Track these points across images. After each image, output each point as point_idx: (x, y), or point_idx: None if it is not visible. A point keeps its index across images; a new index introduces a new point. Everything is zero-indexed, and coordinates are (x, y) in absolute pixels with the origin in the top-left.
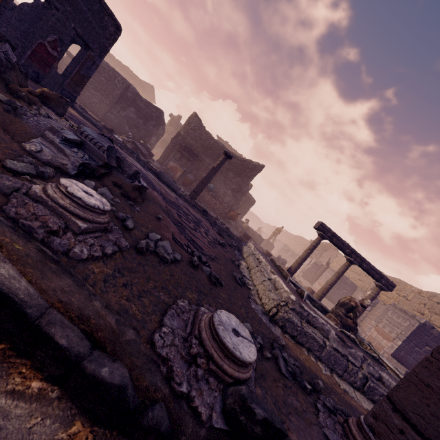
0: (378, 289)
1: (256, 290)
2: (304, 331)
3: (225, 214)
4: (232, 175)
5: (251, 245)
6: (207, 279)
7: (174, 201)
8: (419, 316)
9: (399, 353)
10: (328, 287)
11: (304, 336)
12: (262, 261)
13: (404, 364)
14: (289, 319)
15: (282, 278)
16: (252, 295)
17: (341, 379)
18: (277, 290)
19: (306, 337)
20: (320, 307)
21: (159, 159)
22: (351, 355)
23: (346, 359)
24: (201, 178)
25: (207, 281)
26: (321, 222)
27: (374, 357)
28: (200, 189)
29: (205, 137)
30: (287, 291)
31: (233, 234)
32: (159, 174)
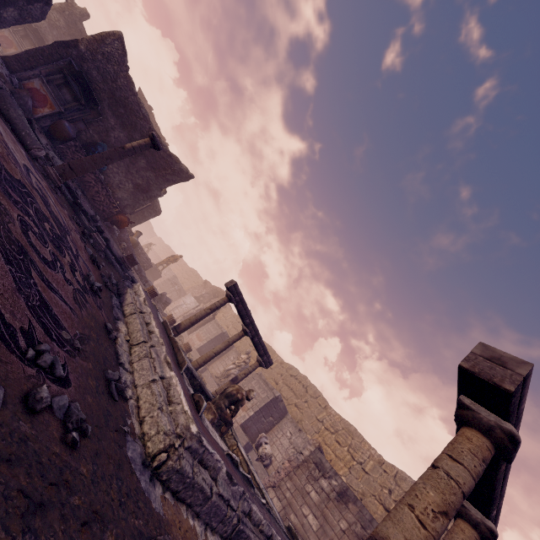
0: (258, 364)
1: (135, 397)
2: (194, 482)
3: (111, 215)
4: (144, 165)
5: (140, 290)
6: (59, 435)
7: (22, 177)
8: (274, 385)
9: (248, 423)
10: (212, 356)
11: (191, 489)
12: (154, 332)
13: (247, 433)
14: (181, 469)
15: (178, 372)
16: (130, 416)
17: (213, 533)
18: (171, 404)
19: (194, 489)
20: (198, 386)
21: (9, 58)
22: (233, 494)
23: (228, 504)
24: (90, 141)
25: (56, 446)
26: (235, 282)
27: (248, 479)
28: (84, 168)
29: (123, 85)
30: (186, 412)
31: (113, 251)
32: (0, 97)
